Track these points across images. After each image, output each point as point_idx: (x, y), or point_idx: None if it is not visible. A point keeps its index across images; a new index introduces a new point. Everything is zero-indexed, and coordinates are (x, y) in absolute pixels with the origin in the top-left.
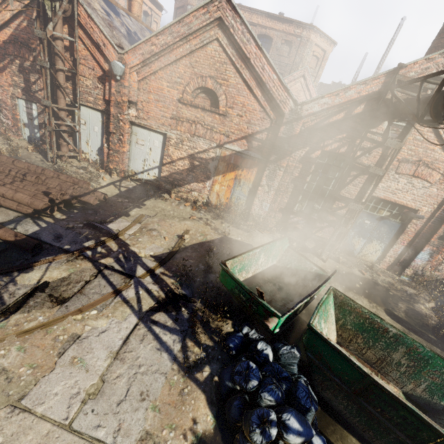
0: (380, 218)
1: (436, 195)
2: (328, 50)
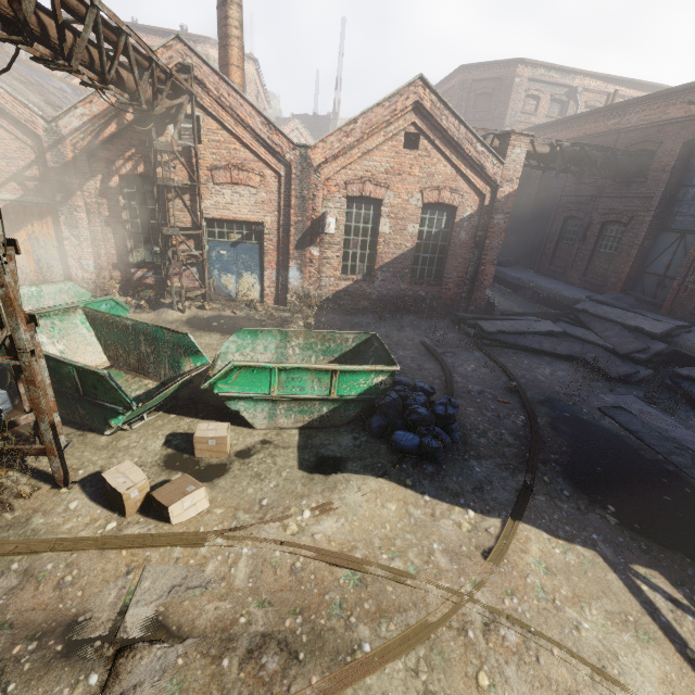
0: (234, 243)
1: (269, 200)
2: (248, 70)
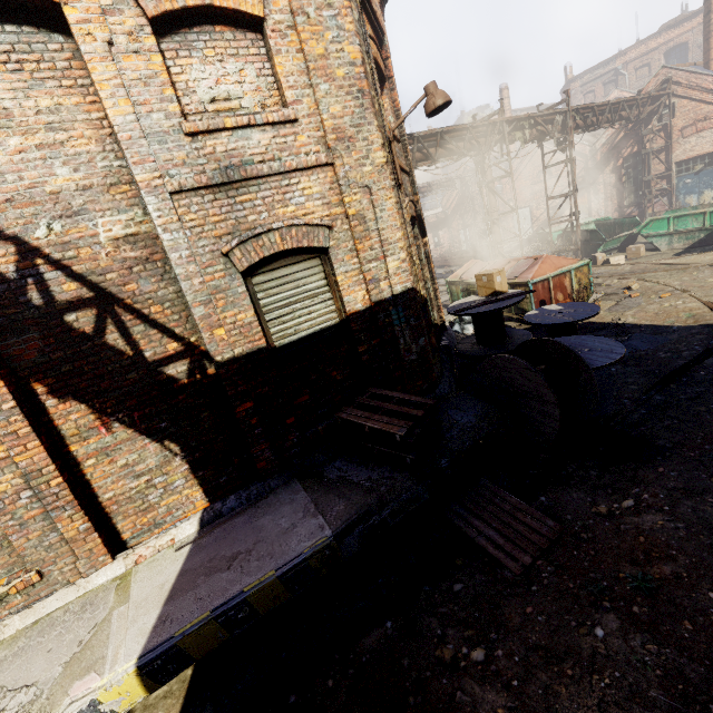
0: (697, 172)
1: None
2: None
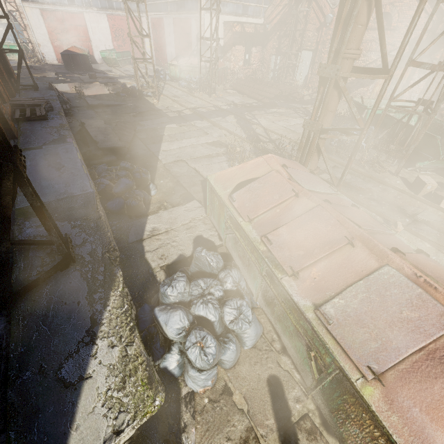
0: None
1: None
2: None
